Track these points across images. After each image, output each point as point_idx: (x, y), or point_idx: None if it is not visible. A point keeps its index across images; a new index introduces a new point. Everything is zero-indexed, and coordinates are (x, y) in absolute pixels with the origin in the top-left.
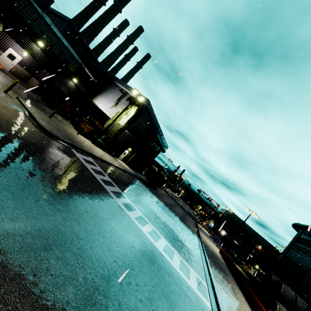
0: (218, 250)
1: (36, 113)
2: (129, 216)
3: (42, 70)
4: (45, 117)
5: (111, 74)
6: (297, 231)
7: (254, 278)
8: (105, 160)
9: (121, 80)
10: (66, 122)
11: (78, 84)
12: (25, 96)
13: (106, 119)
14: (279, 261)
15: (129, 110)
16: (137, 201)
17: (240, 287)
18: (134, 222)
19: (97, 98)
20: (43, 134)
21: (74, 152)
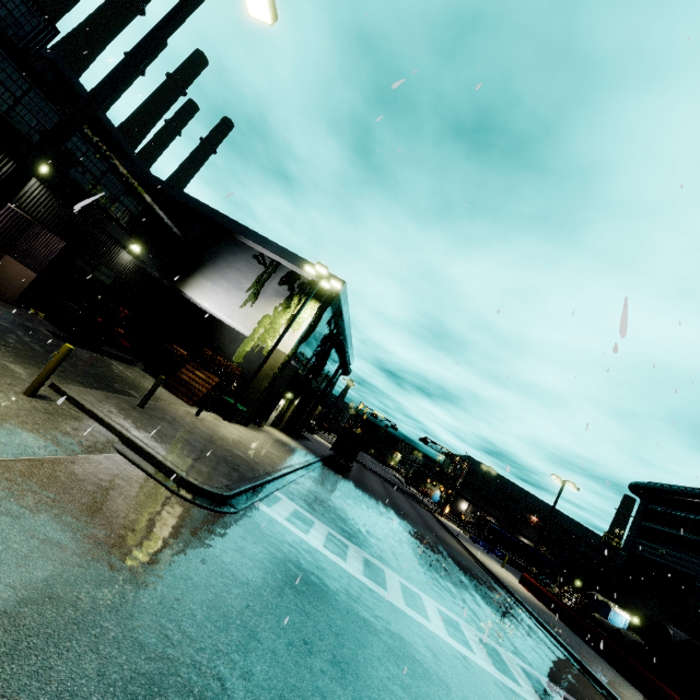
0: (510, 574)
1: (131, 428)
2: (498, 681)
3: (35, 232)
4: (143, 418)
5: (225, 217)
6: (639, 495)
7: (615, 631)
8: (286, 469)
9: (259, 234)
10: (140, 376)
11: (144, 256)
12: (40, 353)
13: (216, 330)
14: (622, 565)
15: (293, 310)
16: (419, 577)
17: (636, 685)
18: (517, 693)
19: (195, 284)
20: (211, 515)
21: (268, 513)
